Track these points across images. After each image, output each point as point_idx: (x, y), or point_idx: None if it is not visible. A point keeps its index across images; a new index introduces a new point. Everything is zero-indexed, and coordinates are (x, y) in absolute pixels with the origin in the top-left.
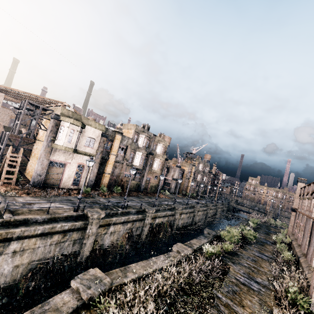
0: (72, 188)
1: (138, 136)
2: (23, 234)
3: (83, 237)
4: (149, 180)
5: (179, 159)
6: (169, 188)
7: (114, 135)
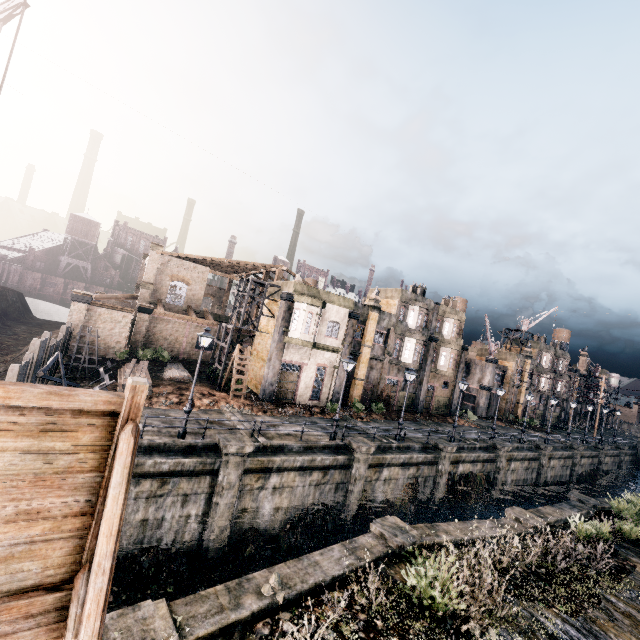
0: (311, 404)
1: (407, 309)
2: (283, 465)
3: (347, 480)
4: (432, 391)
5: (492, 346)
6: (474, 406)
7: (366, 312)
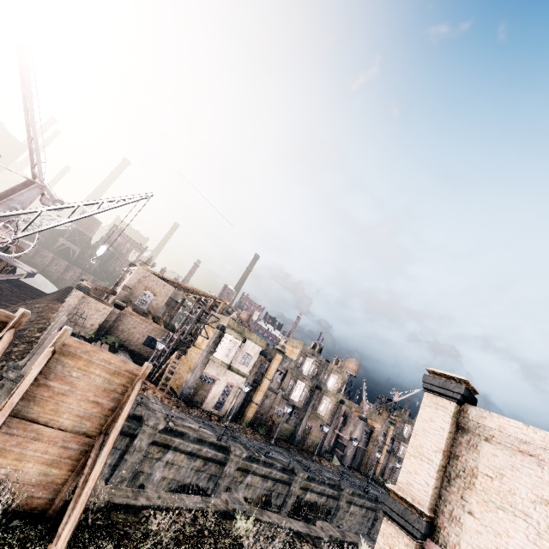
0: (213, 412)
1: (304, 358)
2: (179, 446)
3: (219, 475)
4: (309, 430)
5: (366, 406)
6: (343, 454)
7: (274, 353)
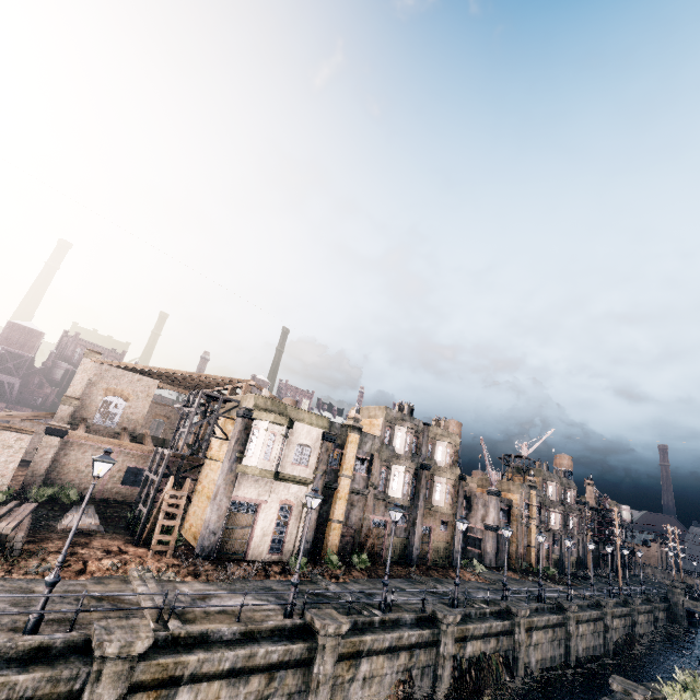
0: (270, 559)
1: (392, 429)
2: (201, 670)
3: (306, 686)
4: (428, 534)
5: (493, 474)
6: (480, 552)
7: (344, 434)
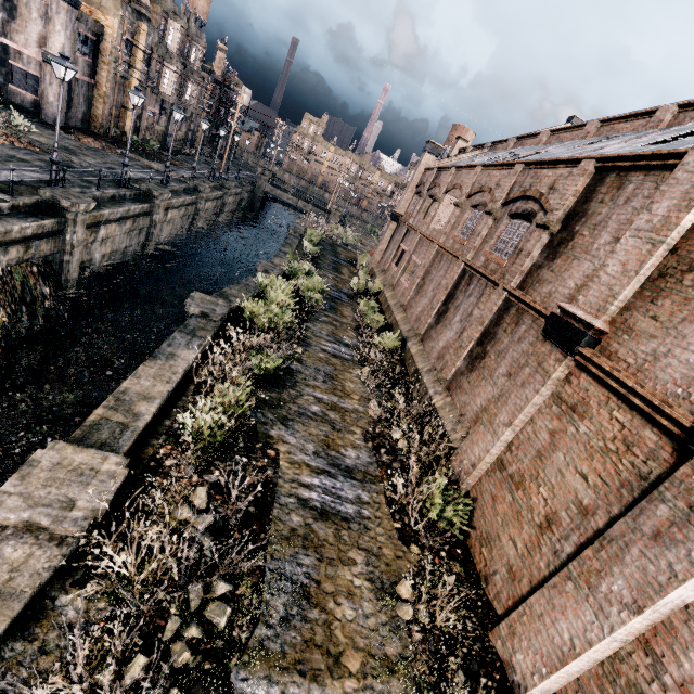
0: None
1: None
2: None
3: None
4: None
5: None
6: (37, 100)
7: None
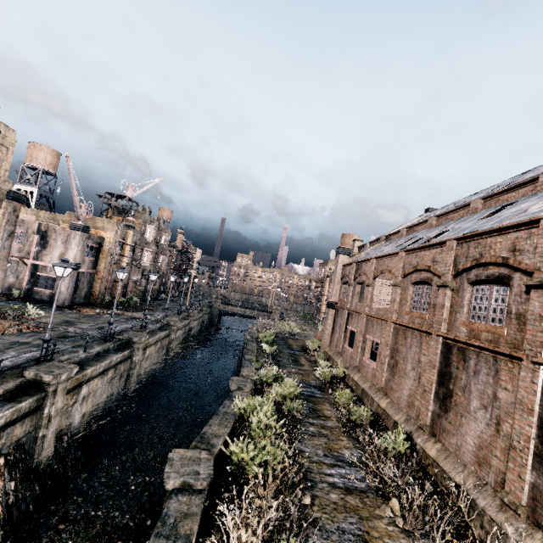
0: None
1: None
2: None
3: None
4: None
5: (82, 207)
6: (53, 292)
7: None
